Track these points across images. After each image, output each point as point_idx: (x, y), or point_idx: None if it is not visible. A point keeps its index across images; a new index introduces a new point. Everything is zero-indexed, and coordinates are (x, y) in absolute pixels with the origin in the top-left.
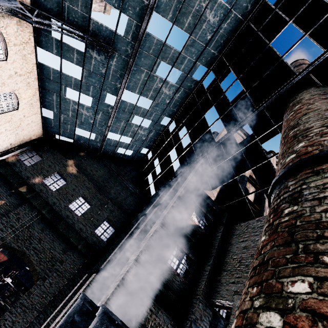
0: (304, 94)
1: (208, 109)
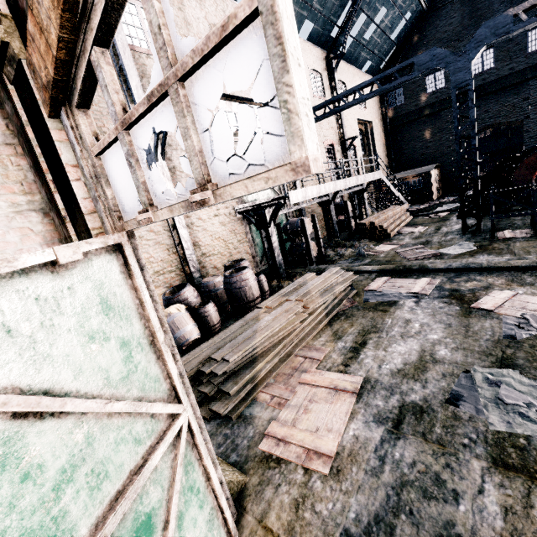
0: None
1: None
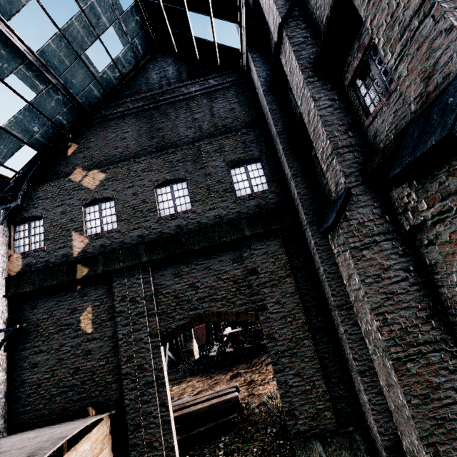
0: None
1: None
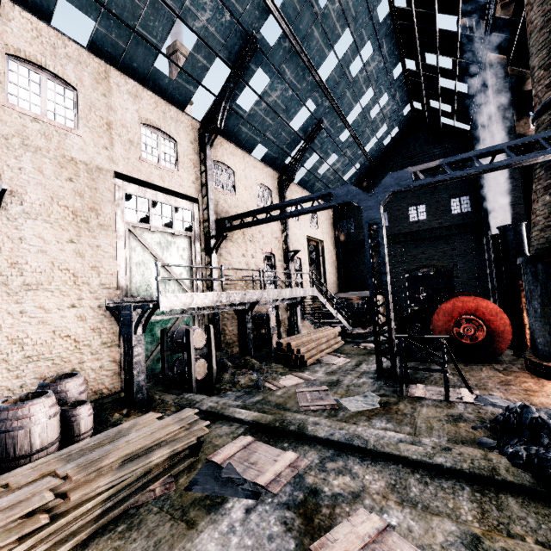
0: None
1: (436, 22)
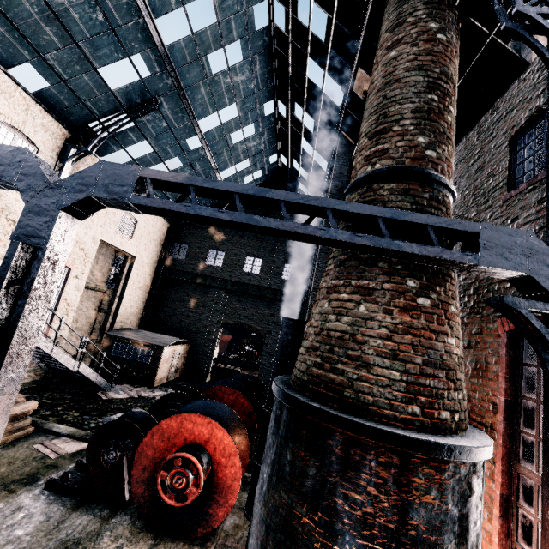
0: (385, 17)
1: (306, 67)
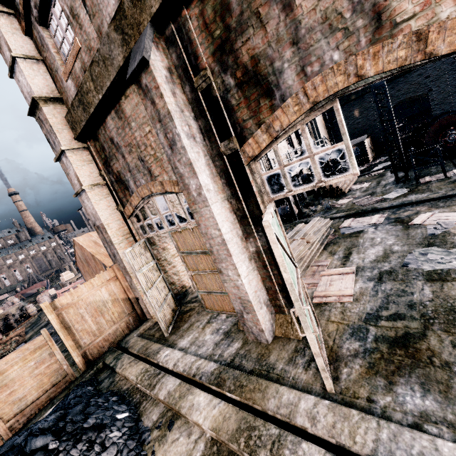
0: None
1: None
